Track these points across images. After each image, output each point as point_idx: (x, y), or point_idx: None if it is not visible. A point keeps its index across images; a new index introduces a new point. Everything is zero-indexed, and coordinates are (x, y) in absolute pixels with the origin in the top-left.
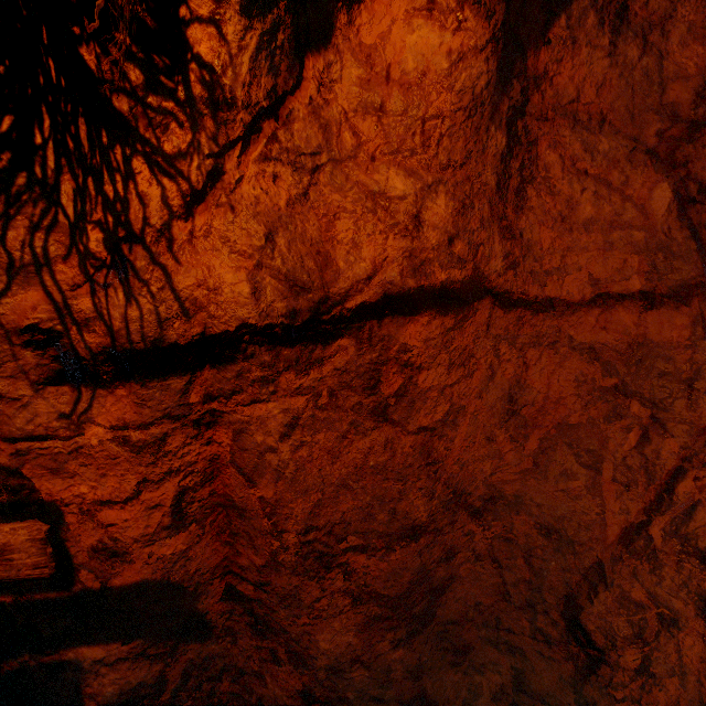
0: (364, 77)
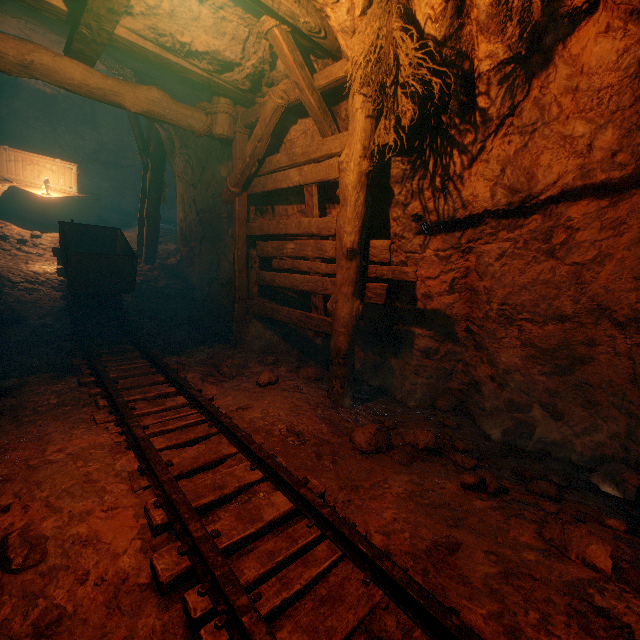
0: (569, 74)
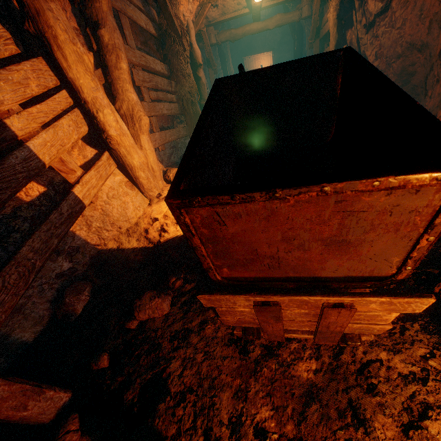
0: None
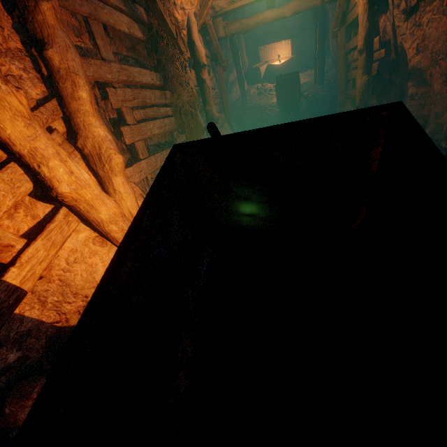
0: None
